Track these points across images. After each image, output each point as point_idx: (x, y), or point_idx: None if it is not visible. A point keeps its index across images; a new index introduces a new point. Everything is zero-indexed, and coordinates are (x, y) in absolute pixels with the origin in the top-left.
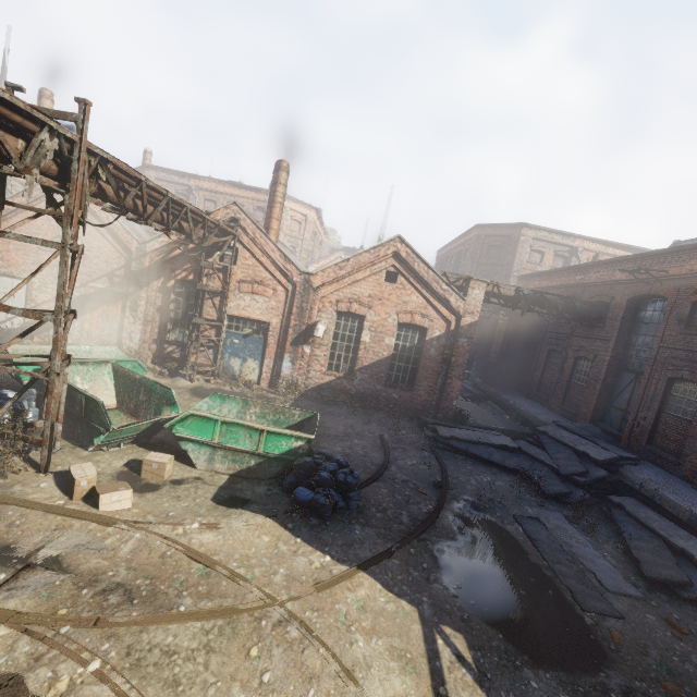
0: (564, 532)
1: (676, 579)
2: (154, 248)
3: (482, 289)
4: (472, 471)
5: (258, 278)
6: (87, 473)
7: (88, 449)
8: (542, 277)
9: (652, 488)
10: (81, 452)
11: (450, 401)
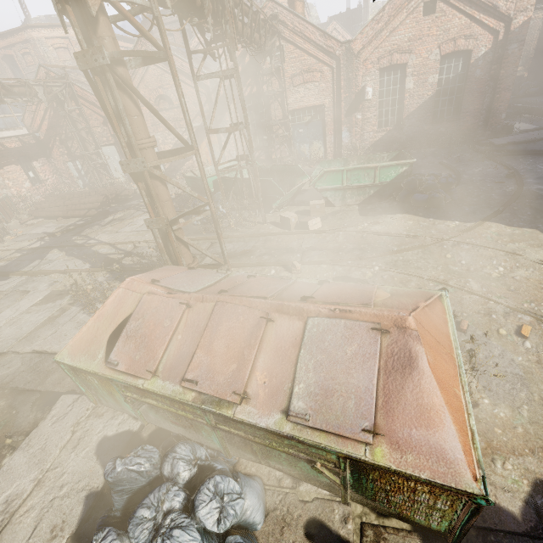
0: None
1: None
2: None
3: None
4: (535, 162)
5: (305, 67)
6: (291, 215)
7: (269, 213)
8: None
9: None
10: (267, 215)
11: (498, 116)
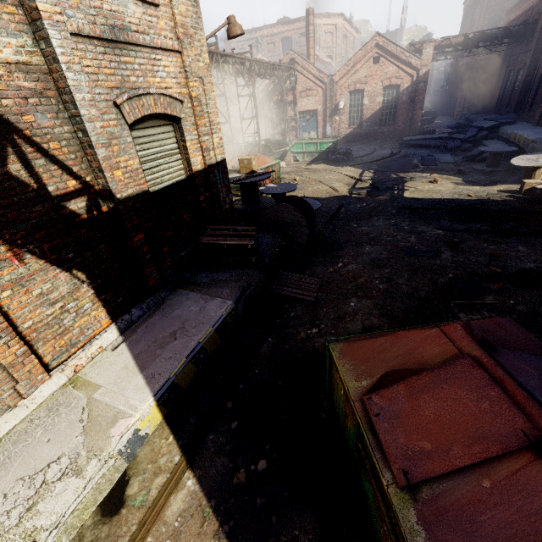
0: (443, 157)
1: (473, 155)
2: (261, 89)
3: (432, 47)
4: (414, 150)
5: (308, 87)
6: None
7: None
8: (517, 7)
9: (505, 131)
10: None
11: (416, 124)
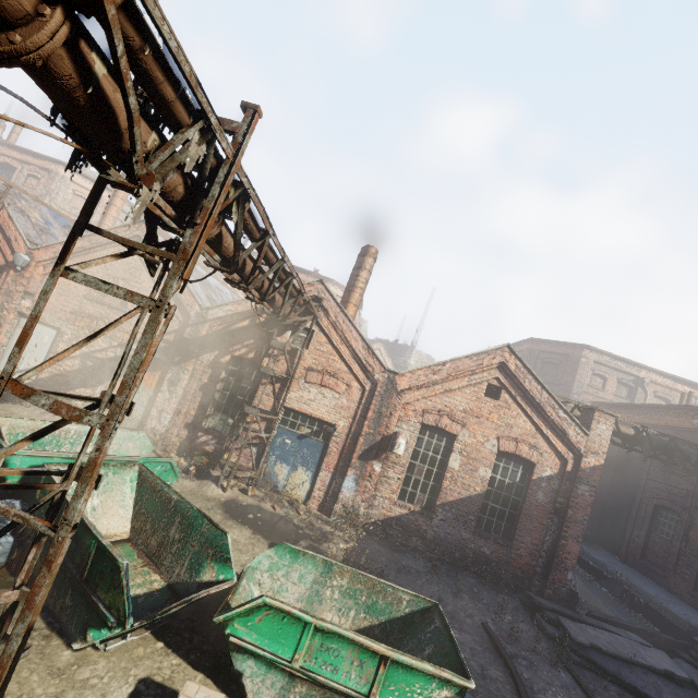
0: None
1: None
2: (216, 316)
3: (610, 424)
4: None
5: (331, 368)
6: None
7: (72, 644)
8: (633, 409)
9: None
10: (58, 652)
11: (563, 571)
